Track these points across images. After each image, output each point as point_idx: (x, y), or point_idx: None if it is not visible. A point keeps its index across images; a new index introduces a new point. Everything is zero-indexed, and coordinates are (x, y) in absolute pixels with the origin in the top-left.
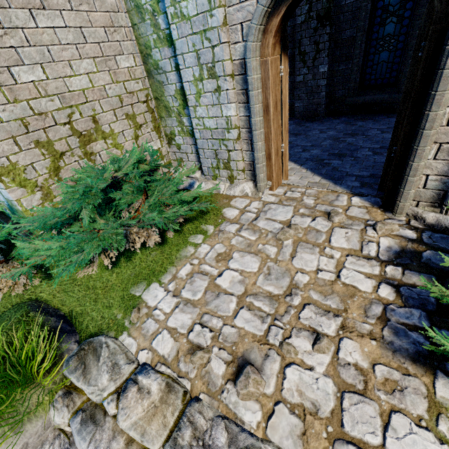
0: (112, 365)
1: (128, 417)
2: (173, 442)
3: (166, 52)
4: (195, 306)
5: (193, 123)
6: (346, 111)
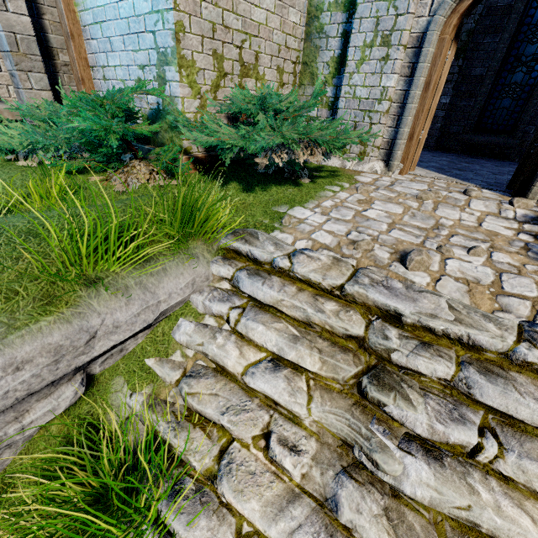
0: (274, 243)
1: (306, 267)
2: (355, 281)
3: (338, 17)
4: (347, 222)
5: (343, 90)
6: (456, 149)
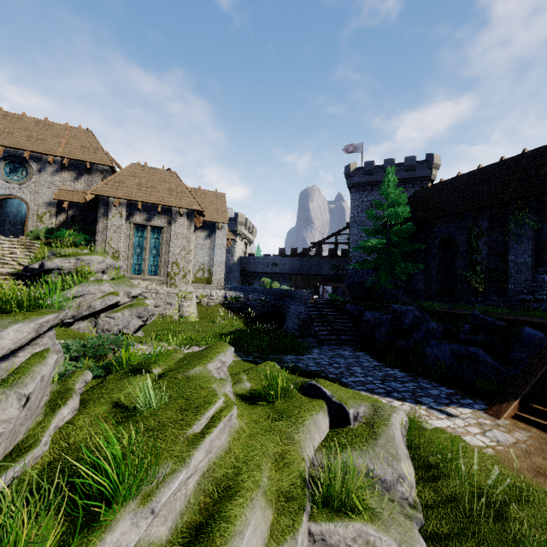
0: None
1: None
2: None
3: None
4: None
5: None
6: None
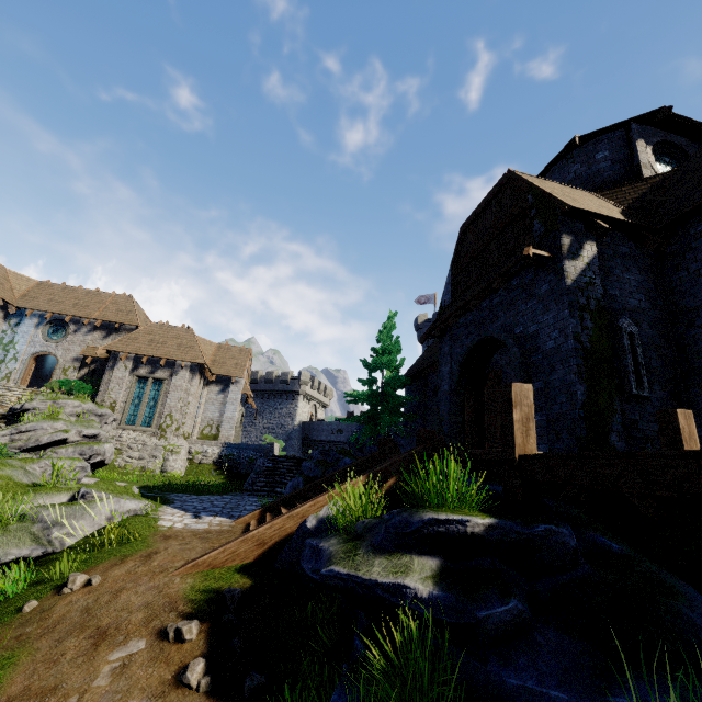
0: None
1: None
2: None
3: (5, 352)
4: None
5: (4, 366)
6: None
